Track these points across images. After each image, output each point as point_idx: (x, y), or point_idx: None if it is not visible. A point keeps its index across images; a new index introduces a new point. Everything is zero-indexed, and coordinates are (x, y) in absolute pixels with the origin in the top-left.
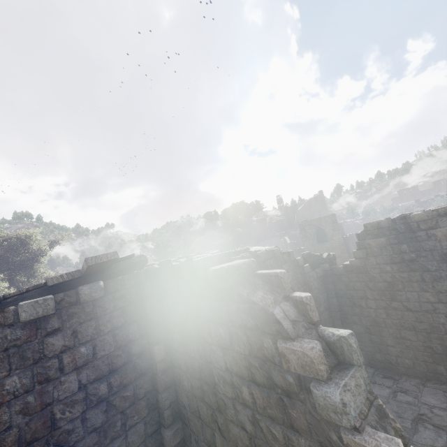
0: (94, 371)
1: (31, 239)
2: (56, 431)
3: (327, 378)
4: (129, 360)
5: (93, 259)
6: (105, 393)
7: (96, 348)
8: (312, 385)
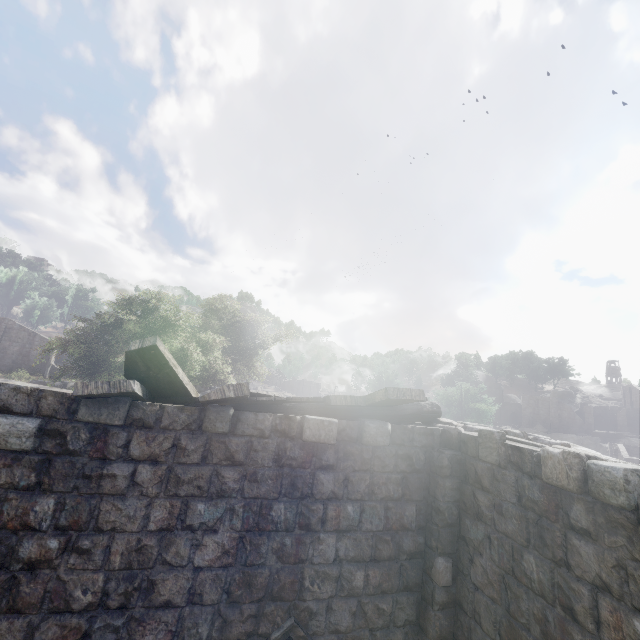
0: (354, 547)
1: (260, 326)
2: (300, 602)
3: None
4: (396, 555)
5: (396, 391)
6: (359, 586)
7: (363, 515)
8: None
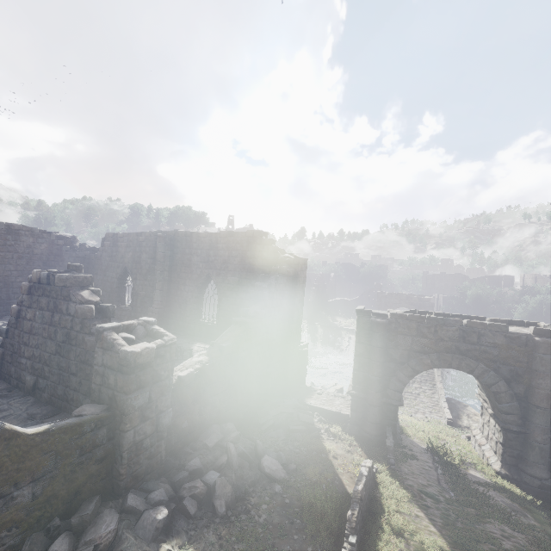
0: None
1: None
2: None
3: None
4: None
5: None
6: None
7: None
8: None
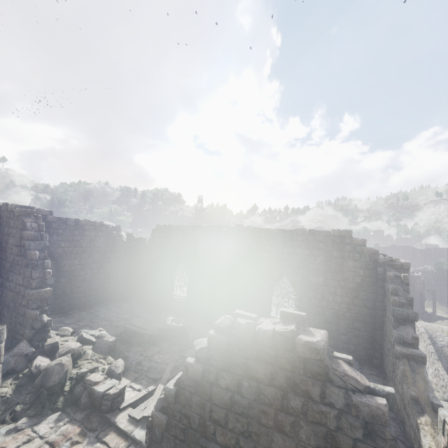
0: None
1: None
2: None
3: (32, 240)
4: None
5: None
6: None
7: None
8: (26, 241)
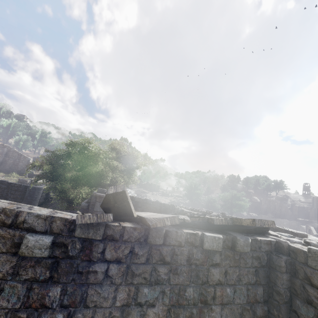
0: (230, 314)
1: (137, 158)
2: None
3: None
4: None
5: (259, 222)
6: None
7: (235, 294)
8: None
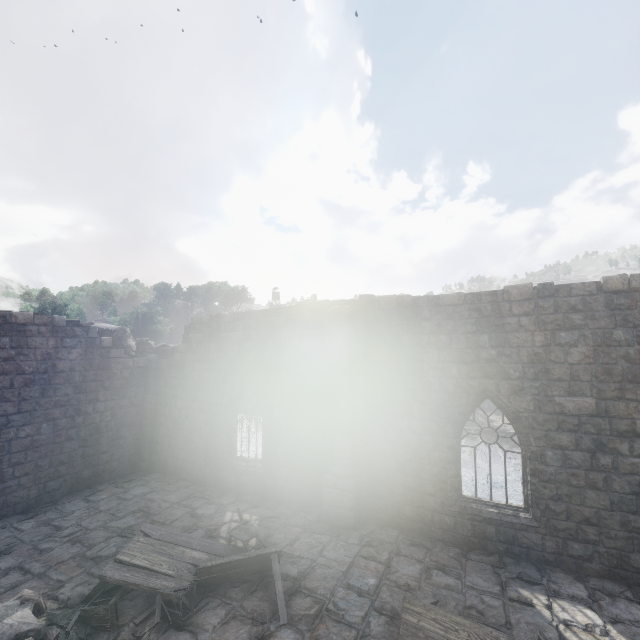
0: None
1: None
2: None
3: None
4: None
5: None
6: None
7: None
8: None
